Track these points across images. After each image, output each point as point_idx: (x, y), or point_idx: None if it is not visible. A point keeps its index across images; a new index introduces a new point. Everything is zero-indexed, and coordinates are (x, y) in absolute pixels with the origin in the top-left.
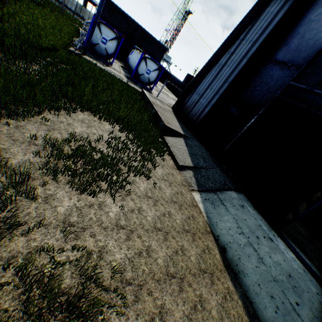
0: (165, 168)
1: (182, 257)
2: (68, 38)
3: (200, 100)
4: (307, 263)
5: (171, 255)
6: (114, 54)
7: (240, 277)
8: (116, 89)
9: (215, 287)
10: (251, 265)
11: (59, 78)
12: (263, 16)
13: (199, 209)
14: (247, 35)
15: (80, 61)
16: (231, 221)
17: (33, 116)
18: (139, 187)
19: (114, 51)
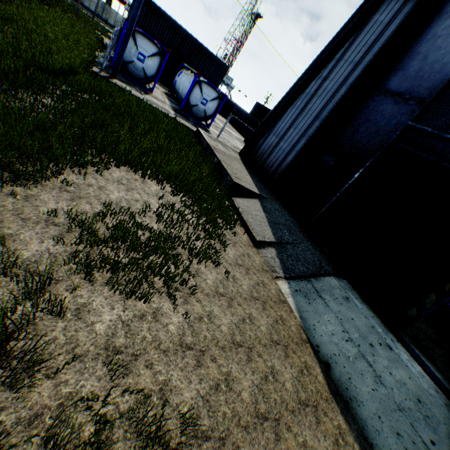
0: (237, 246)
1: (275, 385)
2: (89, 54)
3: (280, 144)
4: (438, 379)
5: (259, 383)
6: (155, 76)
7: (352, 408)
8: (162, 129)
9: (321, 426)
10: (367, 388)
11: (82, 117)
12: (368, 28)
13: (289, 305)
14: (346, 53)
15: (108, 88)
16: (334, 322)
17: (49, 179)
18: (206, 280)
19: (156, 71)
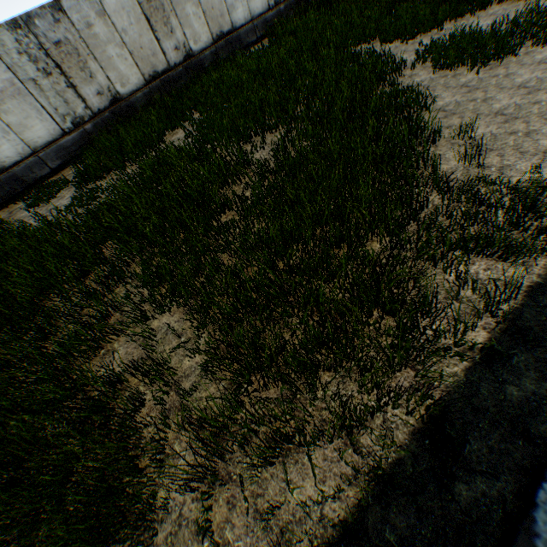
0: None
1: (540, 108)
2: None
3: None
4: None
5: (519, 105)
6: None
7: None
8: None
9: None
10: None
11: None
12: None
13: None
14: None
15: None
16: None
17: (429, 32)
18: (532, 58)
19: None
